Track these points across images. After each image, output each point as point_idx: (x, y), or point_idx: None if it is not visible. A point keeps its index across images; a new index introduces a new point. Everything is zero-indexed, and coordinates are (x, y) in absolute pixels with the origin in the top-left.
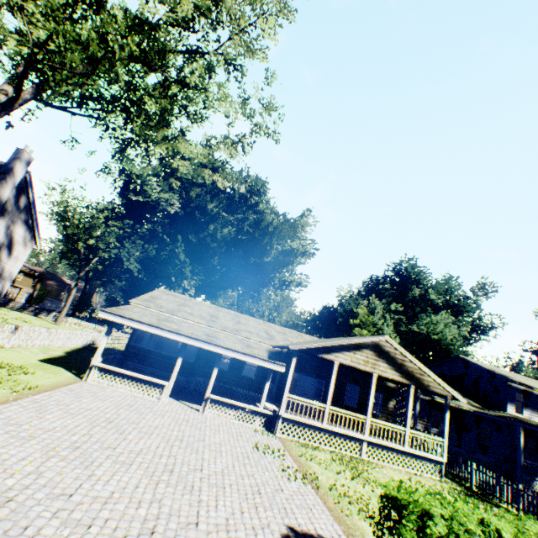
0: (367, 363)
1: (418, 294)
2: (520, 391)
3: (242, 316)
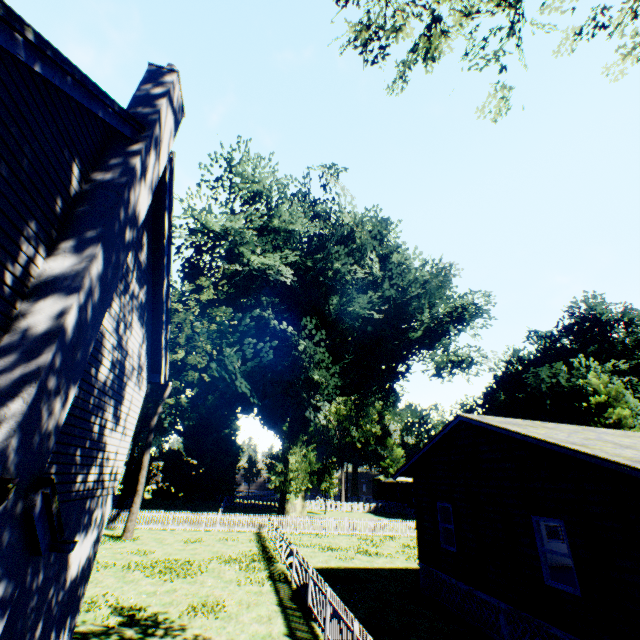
0: None
1: (629, 341)
2: None
3: None
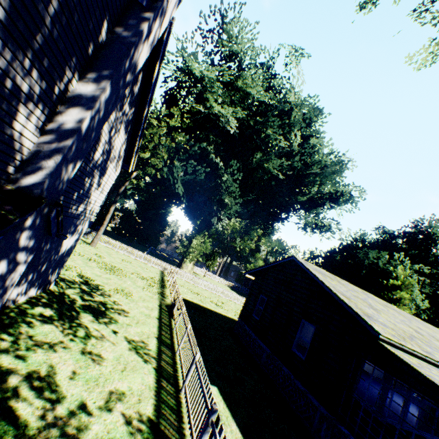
0: None
1: None
2: None
3: (395, 309)
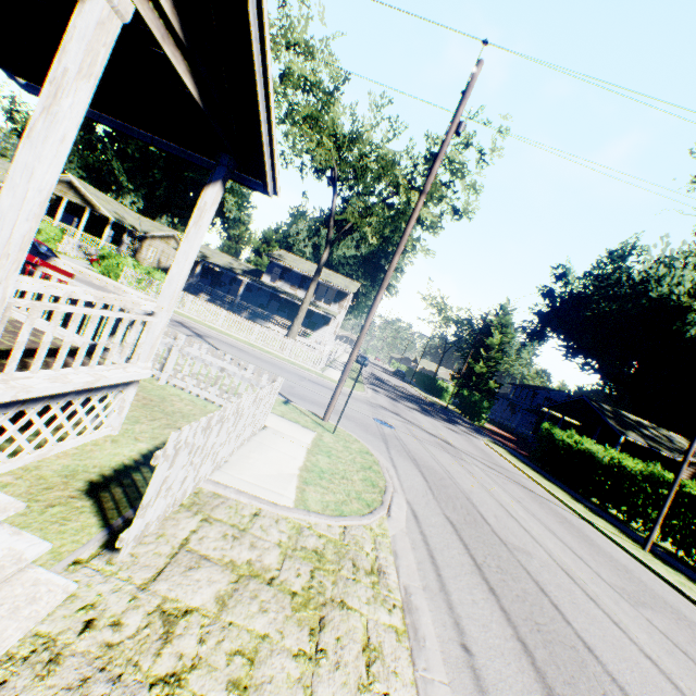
0: (63, 192)
1: None
2: (281, 267)
3: None
